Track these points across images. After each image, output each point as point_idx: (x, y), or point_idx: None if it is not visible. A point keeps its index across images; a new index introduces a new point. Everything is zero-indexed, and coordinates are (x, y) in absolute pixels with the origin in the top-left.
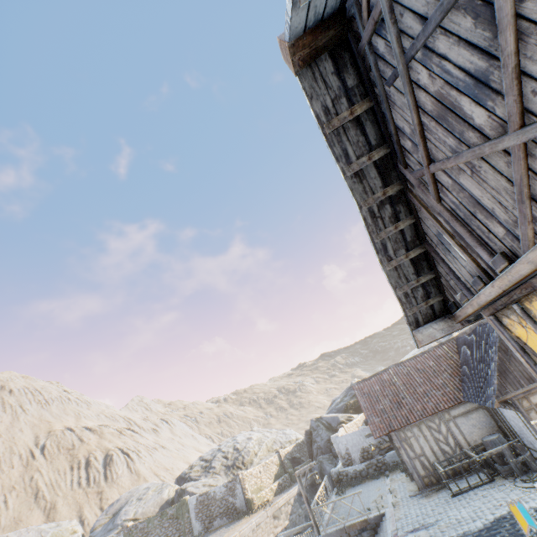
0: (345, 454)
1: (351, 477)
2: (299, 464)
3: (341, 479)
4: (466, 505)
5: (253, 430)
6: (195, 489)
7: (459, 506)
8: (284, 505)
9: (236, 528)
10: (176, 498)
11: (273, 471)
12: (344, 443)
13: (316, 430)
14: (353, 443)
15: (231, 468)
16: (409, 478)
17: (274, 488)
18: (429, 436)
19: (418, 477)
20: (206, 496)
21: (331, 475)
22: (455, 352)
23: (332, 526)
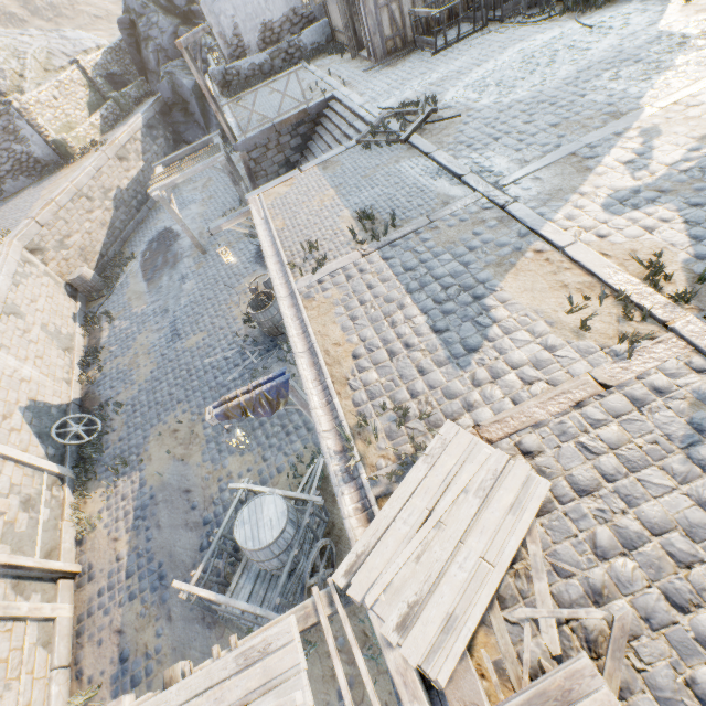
0: (233, 38)
1: (246, 78)
2: (126, 87)
3: (229, 83)
4: (458, 58)
5: None
6: None
7: (448, 61)
8: (130, 143)
9: (58, 182)
10: None
11: (82, 98)
12: (230, 15)
13: (145, 17)
14: (247, 15)
15: None
16: (347, 59)
17: (98, 125)
18: None
19: (381, 42)
20: None
21: (213, 77)
22: None
23: (256, 127)
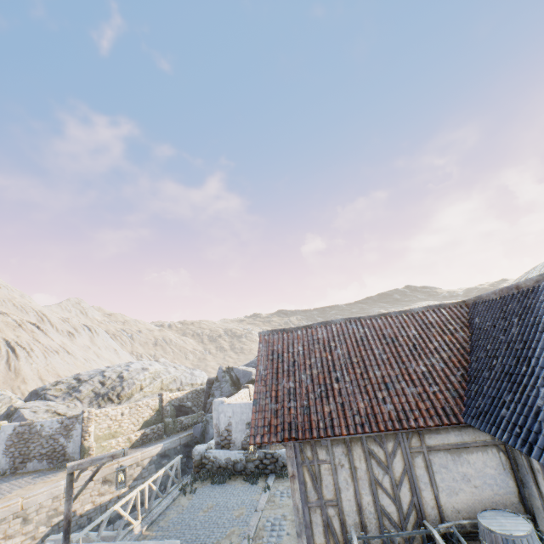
0: (224, 430)
1: (219, 466)
2: (187, 414)
3: (204, 464)
4: None
5: (159, 361)
6: (29, 413)
7: None
8: (130, 467)
9: (36, 486)
10: (2, 418)
11: (145, 416)
12: (228, 415)
13: (220, 382)
14: (241, 419)
15: (100, 398)
16: None
17: (134, 439)
18: (362, 472)
19: None
20: (29, 428)
21: (192, 454)
22: (463, 325)
23: None
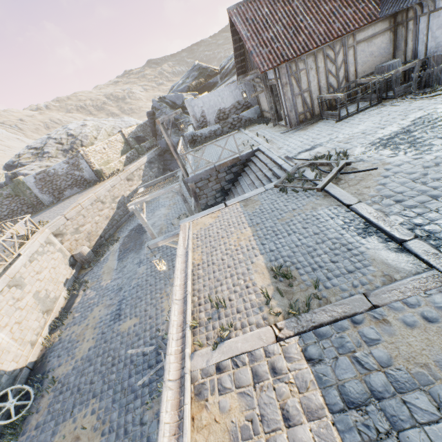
0: (200, 117)
1: (205, 138)
2: (145, 142)
3: (195, 140)
4: (360, 123)
5: (87, 120)
6: (30, 172)
7: (351, 125)
8: (136, 171)
9: (90, 192)
10: (9, 182)
11: (119, 148)
12: (200, 106)
13: (160, 110)
14: (210, 105)
15: (69, 152)
16: (270, 126)
17: (123, 161)
18: (321, 69)
19: (295, 115)
20: (46, 174)
21: (186, 137)
22: None
23: (203, 168)
